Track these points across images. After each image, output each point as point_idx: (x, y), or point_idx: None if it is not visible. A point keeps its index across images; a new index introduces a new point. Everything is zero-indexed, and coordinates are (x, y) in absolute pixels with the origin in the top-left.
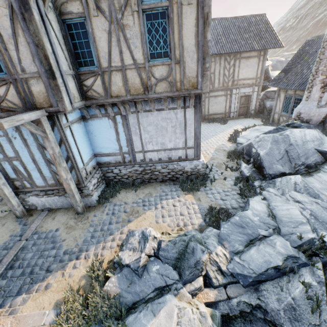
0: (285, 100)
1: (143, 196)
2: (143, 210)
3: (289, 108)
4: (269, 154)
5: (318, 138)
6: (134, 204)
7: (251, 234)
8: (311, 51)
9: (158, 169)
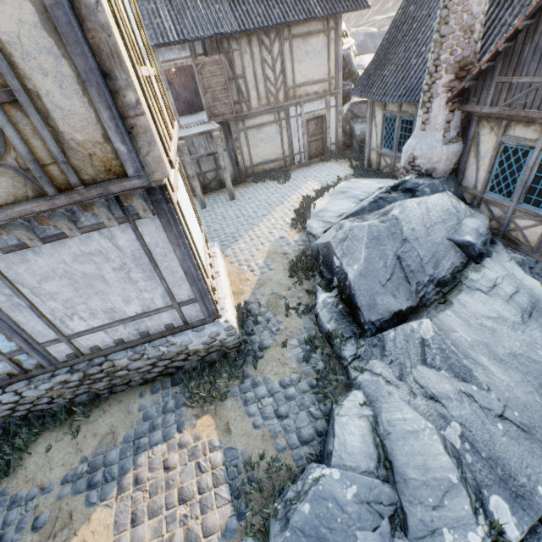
0: (385, 125)
1: (93, 448)
2: (85, 509)
3: (394, 139)
4: (366, 274)
5: (452, 212)
6: (64, 486)
7: None
8: (421, 14)
9: (122, 366)
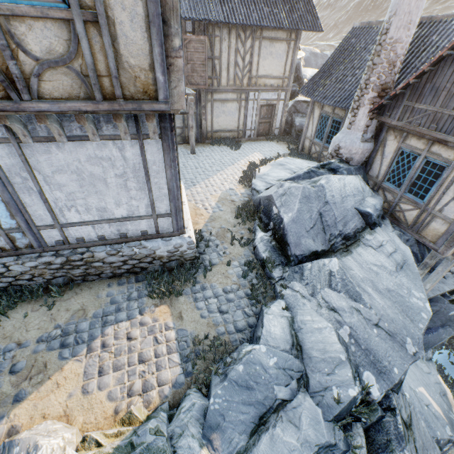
0: (320, 121)
1: (66, 319)
2: (58, 361)
3: (325, 133)
4: (297, 221)
5: (360, 191)
6: (39, 344)
7: (263, 402)
8: (359, 46)
9: (99, 258)
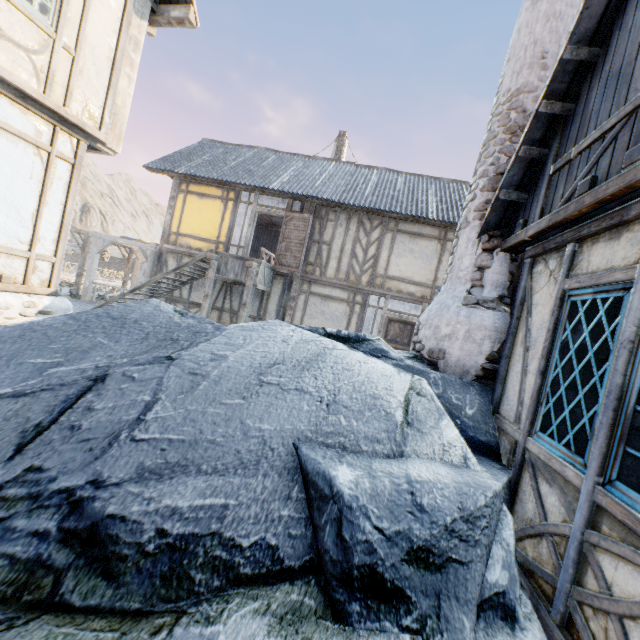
0: None
1: None
2: None
3: None
4: None
5: (384, 409)
6: None
7: None
8: None
9: None
